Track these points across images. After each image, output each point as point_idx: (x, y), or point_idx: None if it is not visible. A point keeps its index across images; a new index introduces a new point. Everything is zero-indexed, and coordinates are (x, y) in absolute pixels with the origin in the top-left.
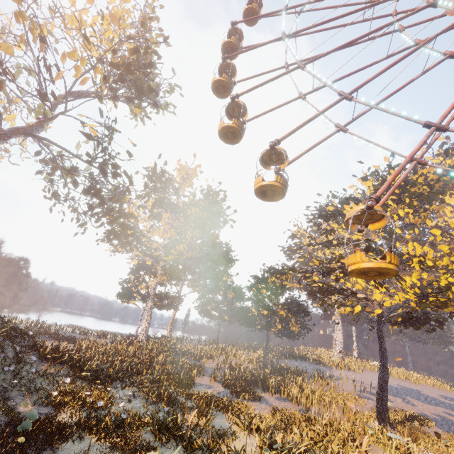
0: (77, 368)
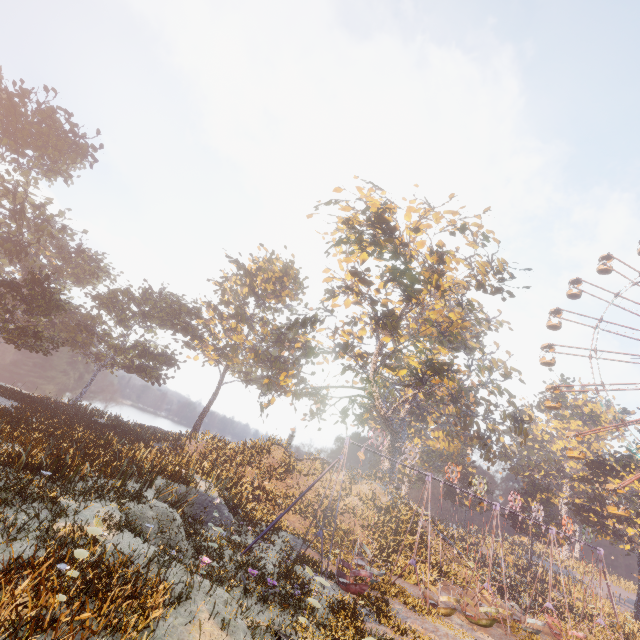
0: None
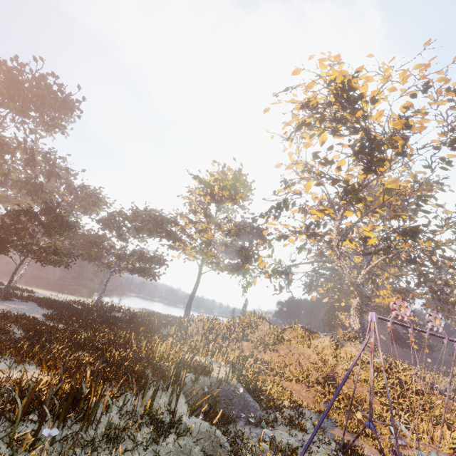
0: None
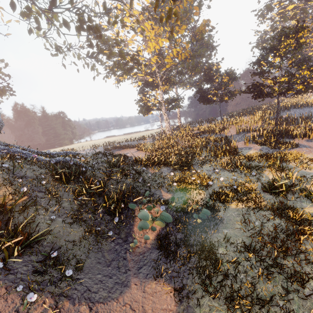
0: (167, 164)
